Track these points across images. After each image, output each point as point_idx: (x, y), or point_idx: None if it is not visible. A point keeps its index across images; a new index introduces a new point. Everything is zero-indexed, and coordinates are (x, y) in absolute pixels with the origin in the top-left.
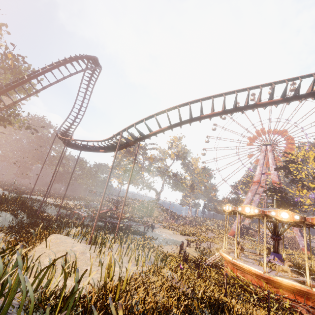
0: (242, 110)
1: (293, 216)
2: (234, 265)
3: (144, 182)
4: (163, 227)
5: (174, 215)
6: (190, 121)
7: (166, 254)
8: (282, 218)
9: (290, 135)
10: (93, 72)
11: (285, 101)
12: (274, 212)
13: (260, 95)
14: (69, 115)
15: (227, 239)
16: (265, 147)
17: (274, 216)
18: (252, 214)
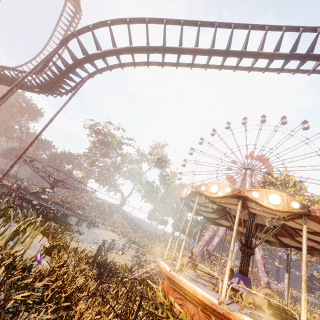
0: (237, 55)
1: (288, 202)
2: (170, 281)
3: (112, 181)
4: (112, 231)
5: (135, 226)
6: (160, 48)
7: (69, 248)
8: (269, 204)
9: (270, 165)
10: (72, 19)
11: (294, 57)
12: (258, 193)
13: (264, 39)
14: (28, 62)
15: (176, 245)
16: (244, 170)
17: (256, 199)
18: (220, 195)
